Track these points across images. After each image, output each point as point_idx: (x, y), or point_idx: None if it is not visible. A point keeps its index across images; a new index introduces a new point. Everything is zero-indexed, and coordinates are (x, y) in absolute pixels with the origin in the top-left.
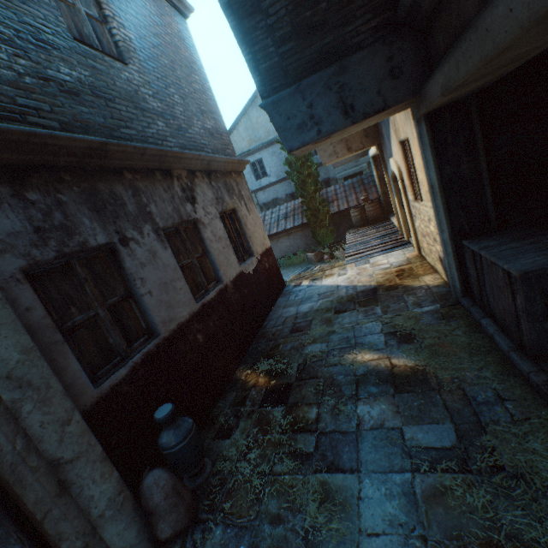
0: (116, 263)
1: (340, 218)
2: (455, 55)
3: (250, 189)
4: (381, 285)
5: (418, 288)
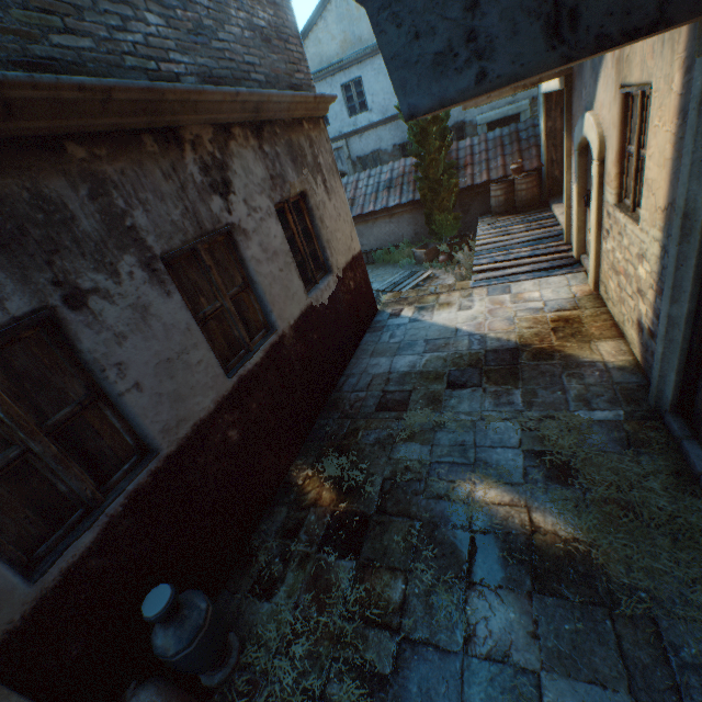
0: (62, 342)
1: (472, 197)
2: None
3: (339, 132)
4: (526, 345)
5: (588, 367)
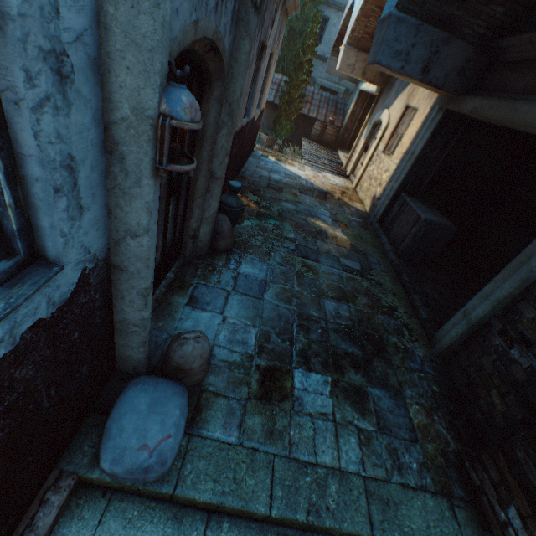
0: None
1: (303, 122)
2: (495, 102)
3: None
4: (330, 193)
5: (352, 207)
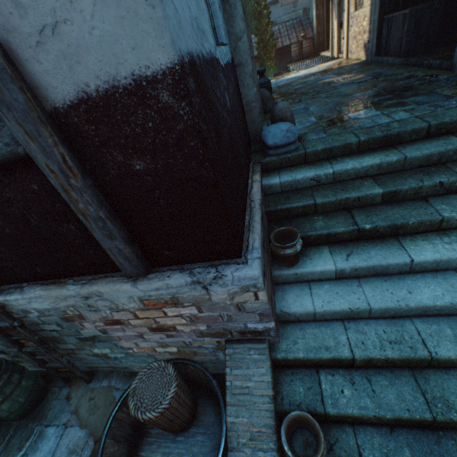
0: None
1: (281, 55)
2: None
3: None
4: (327, 69)
5: (349, 65)
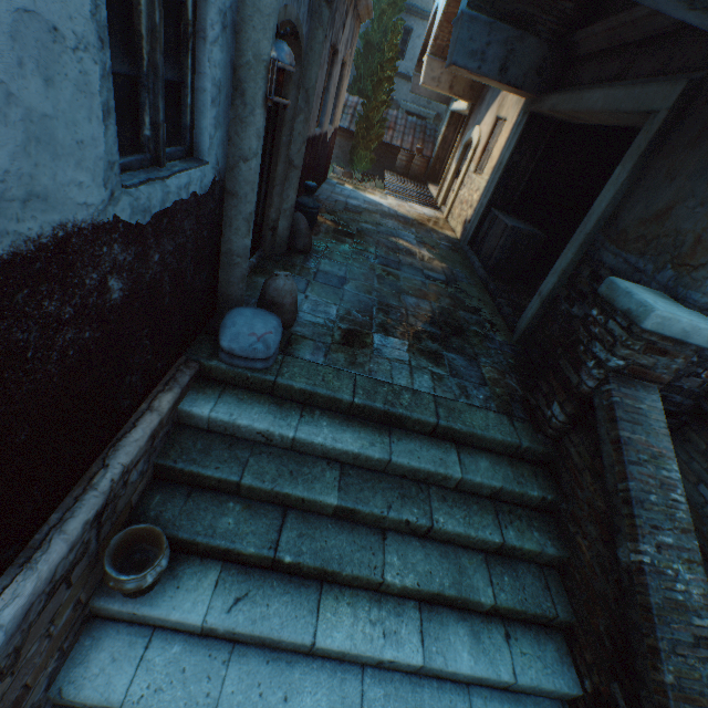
0: None
1: (385, 153)
2: (568, 96)
3: None
4: (416, 220)
5: (441, 234)
